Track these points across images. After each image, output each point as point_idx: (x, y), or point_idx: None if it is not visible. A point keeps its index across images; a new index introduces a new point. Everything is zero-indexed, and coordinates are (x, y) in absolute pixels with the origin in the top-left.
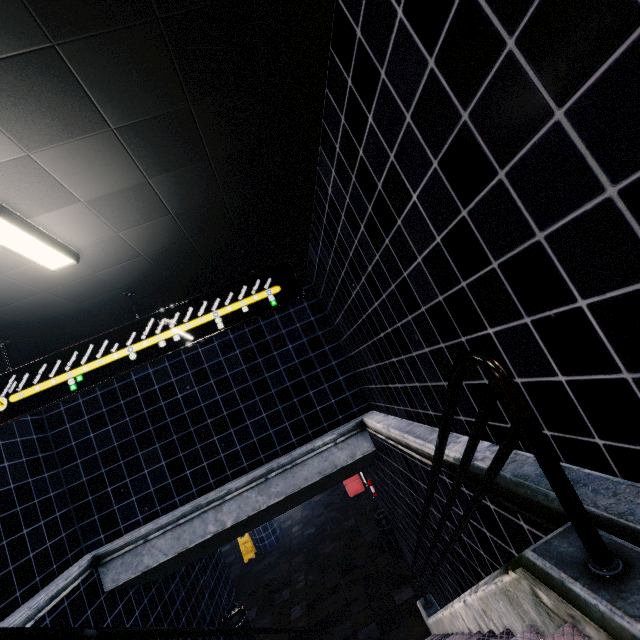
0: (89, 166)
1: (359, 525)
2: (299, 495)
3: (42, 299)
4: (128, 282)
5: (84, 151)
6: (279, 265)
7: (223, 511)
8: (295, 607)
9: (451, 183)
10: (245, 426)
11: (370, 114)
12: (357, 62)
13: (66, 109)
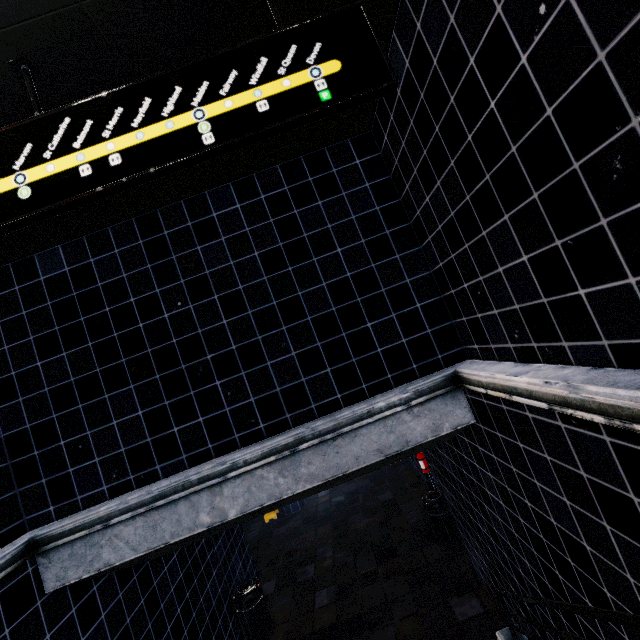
0: None
1: (398, 501)
2: (341, 478)
3: None
4: None
5: None
6: (340, 15)
7: (223, 494)
8: (320, 591)
9: None
10: (263, 368)
11: None
12: None
13: None
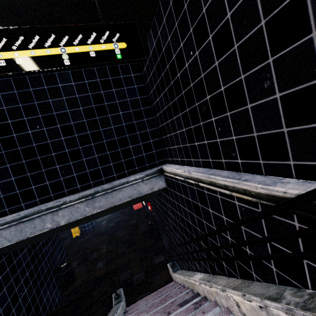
0: None
1: (138, 223)
2: (113, 208)
3: None
4: None
5: None
6: (128, 24)
7: (58, 215)
8: (99, 262)
9: None
10: (81, 161)
11: None
12: None
13: None
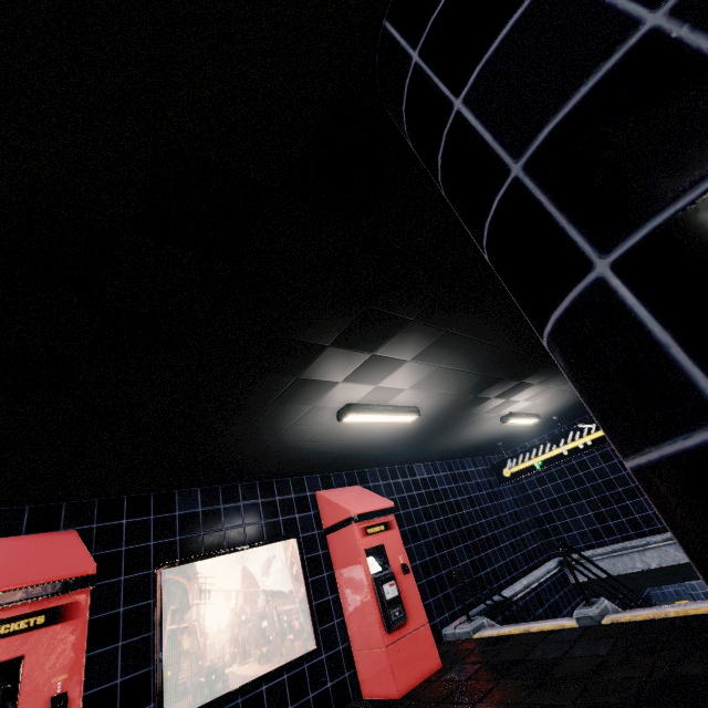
0: (549, 397)
1: None
2: None
3: (519, 428)
4: (554, 414)
5: (549, 395)
6: None
7: (646, 555)
8: None
9: None
10: None
11: None
12: None
13: (547, 392)
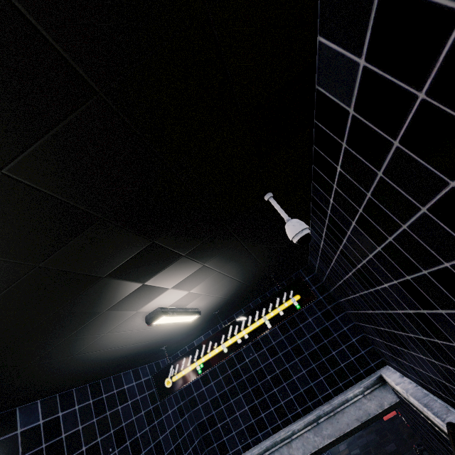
0: (208, 284)
1: (401, 451)
2: (344, 435)
3: (182, 327)
4: (216, 308)
5: (207, 281)
6: (295, 281)
7: (292, 447)
8: None
9: (409, 295)
10: (292, 380)
11: (344, 239)
12: (330, 219)
13: (204, 275)
